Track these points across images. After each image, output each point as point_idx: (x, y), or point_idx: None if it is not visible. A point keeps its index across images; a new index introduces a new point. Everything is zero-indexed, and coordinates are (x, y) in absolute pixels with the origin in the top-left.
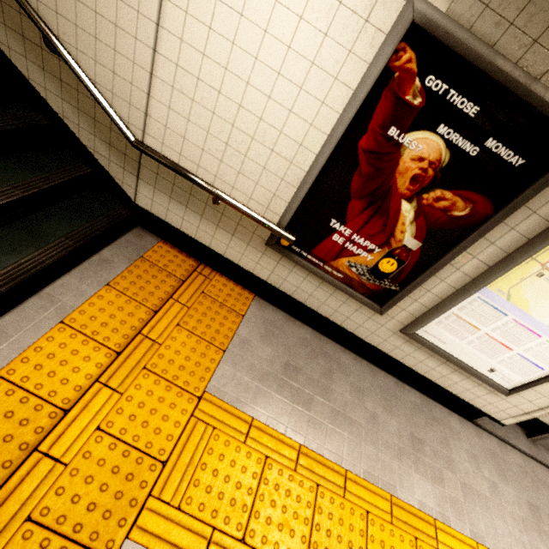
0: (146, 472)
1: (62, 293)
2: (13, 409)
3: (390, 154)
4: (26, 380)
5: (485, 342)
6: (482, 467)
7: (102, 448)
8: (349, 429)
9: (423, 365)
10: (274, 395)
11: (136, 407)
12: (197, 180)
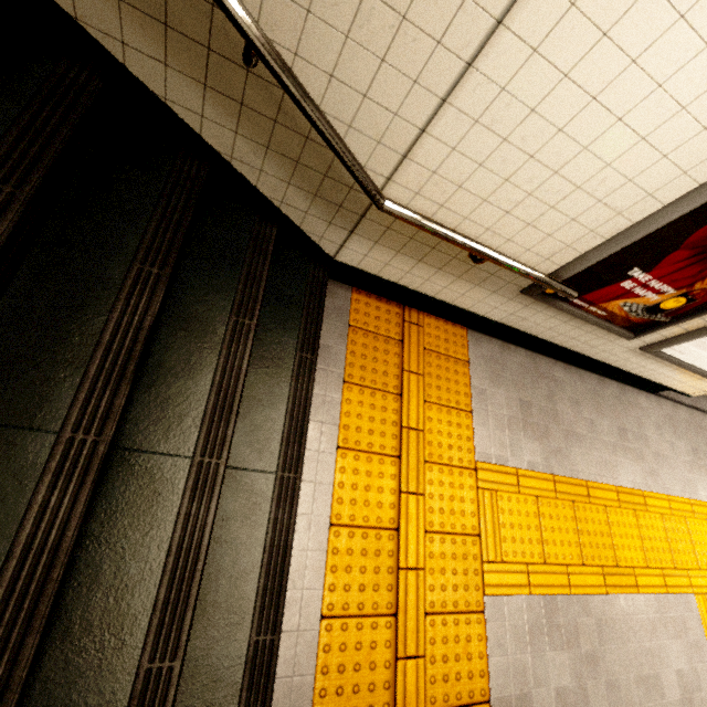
0: (471, 548)
1: (315, 413)
2: (363, 547)
3: None
4: (353, 518)
5: None
6: (664, 433)
7: (436, 545)
8: (578, 444)
9: (642, 369)
10: (522, 439)
11: (439, 501)
12: (471, 245)
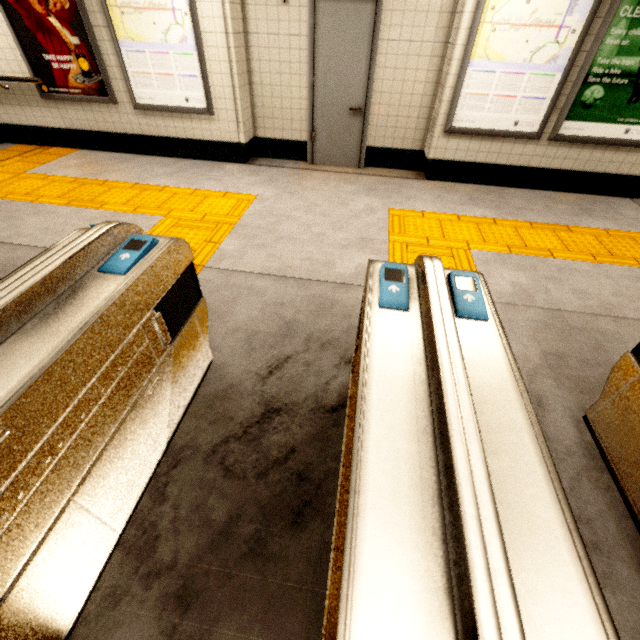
0: None
1: None
2: None
3: None
4: None
5: (162, 81)
6: (236, 174)
7: None
8: (123, 173)
9: (170, 129)
10: (72, 170)
11: None
12: None
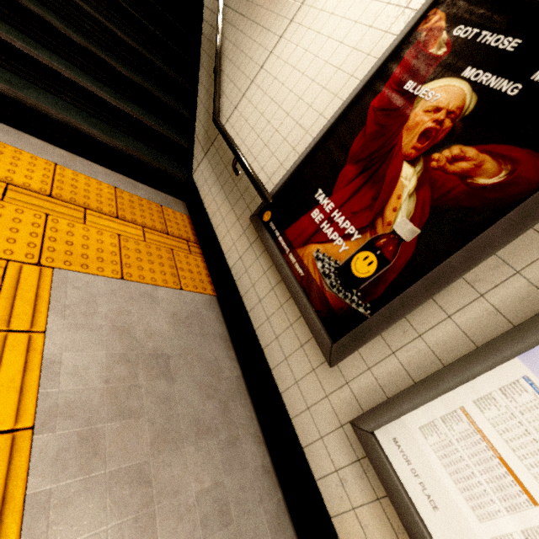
0: None
1: (83, 165)
2: None
3: (401, 109)
4: None
5: None
6: None
7: None
8: (128, 532)
9: None
10: (103, 353)
11: None
12: (232, 142)
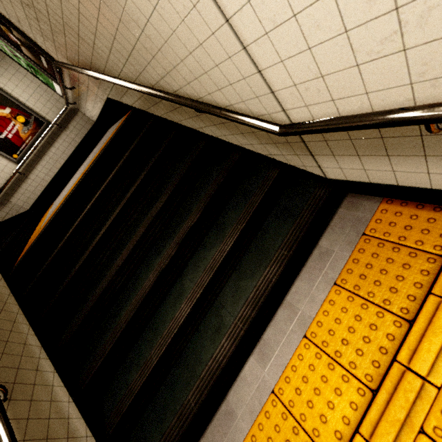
0: None
1: (298, 301)
2: (289, 438)
3: None
4: (292, 405)
5: None
6: None
7: None
8: None
9: None
10: None
11: None
12: (374, 120)
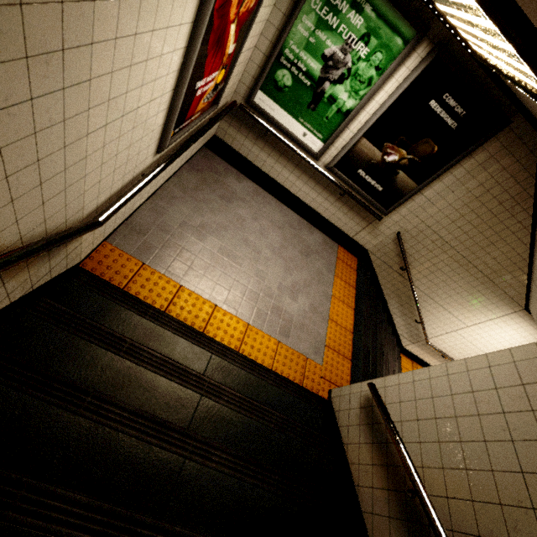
0: None
1: None
2: None
3: None
4: None
5: None
6: None
7: None
8: None
9: None
10: None
11: None
12: (445, 355)
